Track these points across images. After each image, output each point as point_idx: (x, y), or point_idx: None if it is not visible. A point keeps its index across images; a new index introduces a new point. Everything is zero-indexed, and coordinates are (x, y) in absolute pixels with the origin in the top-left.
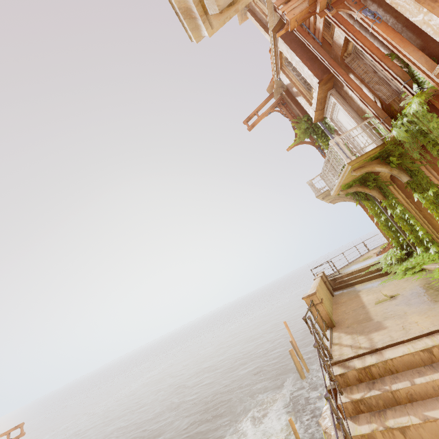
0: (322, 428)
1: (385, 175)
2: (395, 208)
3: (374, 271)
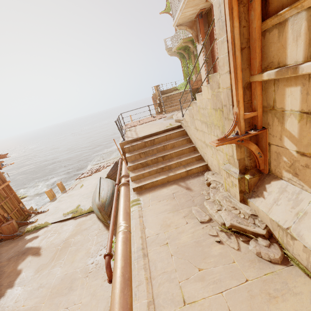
0: None
1: (192, 49)
2: (190, 64)
3: (176, 89)
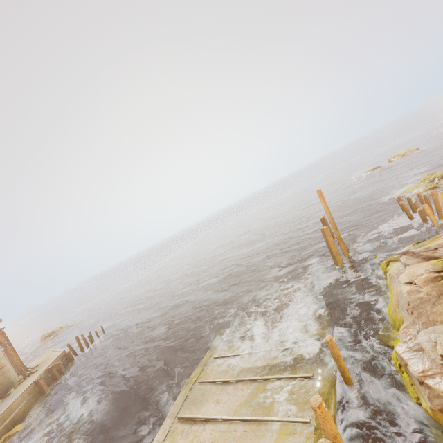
0: (411, 371)
1: None
2: None
3: None
